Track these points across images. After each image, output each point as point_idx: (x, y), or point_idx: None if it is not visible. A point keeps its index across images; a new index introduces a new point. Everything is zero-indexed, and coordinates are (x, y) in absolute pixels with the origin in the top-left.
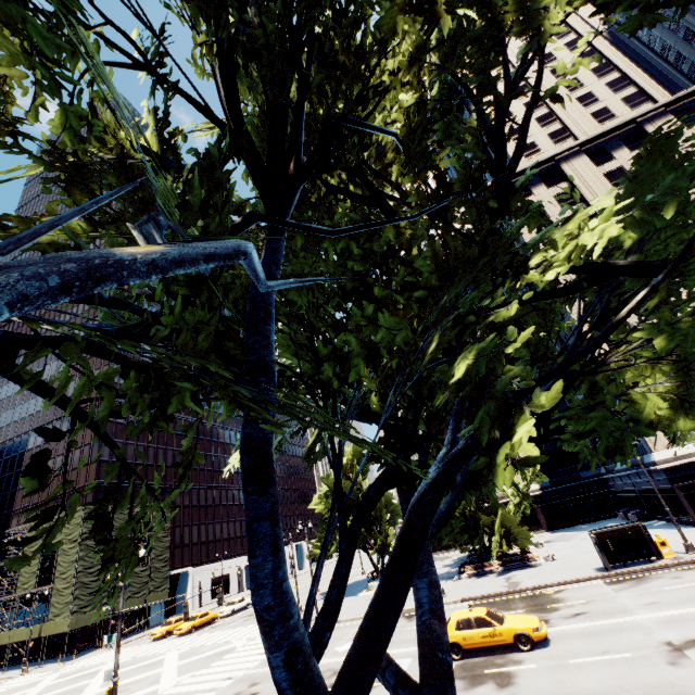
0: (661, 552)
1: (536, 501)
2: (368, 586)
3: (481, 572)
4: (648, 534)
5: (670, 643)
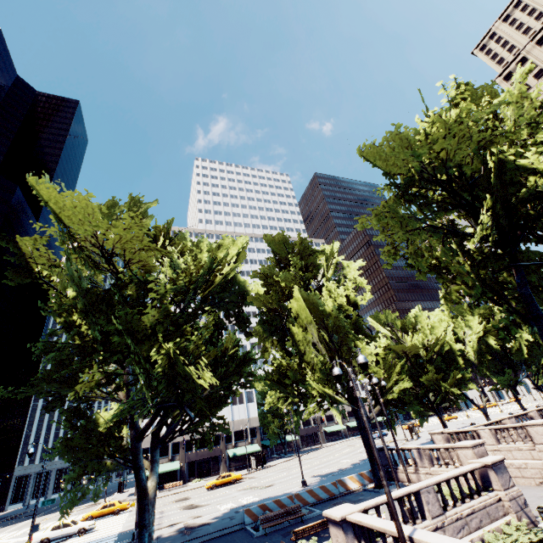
0: None
1: None
2: None
3: None
4: None
5: None
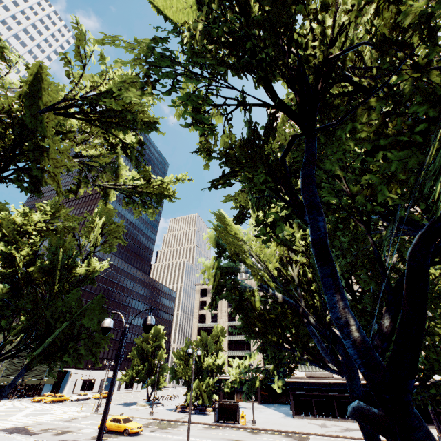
0: (241, 420)
1: None
2: (137, 403)
3: (185, 411)
4: (237, 410)
5: None
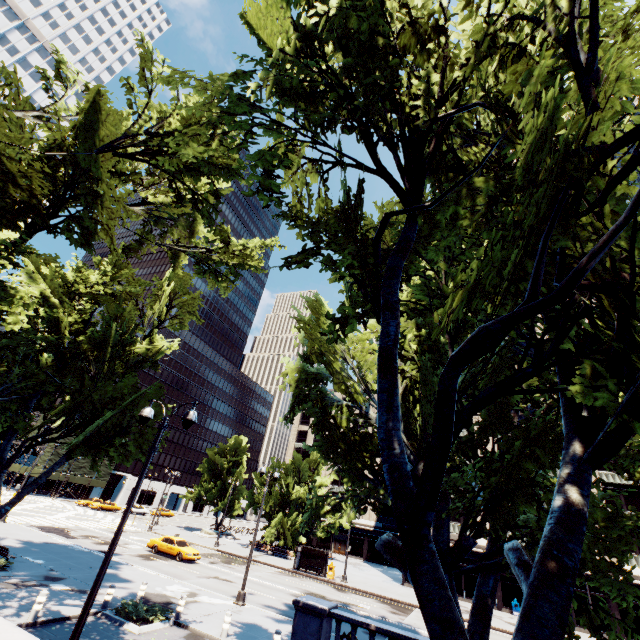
0: (328, 573)
1: (368, 534)
2: (202, 529)
3: (260, 549)
4: (325, 559)
5: (218, 577)
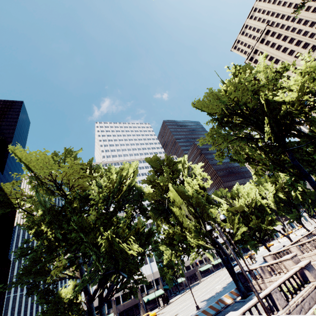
0: None
1: None
2: None
3: None
4: None
5: None
